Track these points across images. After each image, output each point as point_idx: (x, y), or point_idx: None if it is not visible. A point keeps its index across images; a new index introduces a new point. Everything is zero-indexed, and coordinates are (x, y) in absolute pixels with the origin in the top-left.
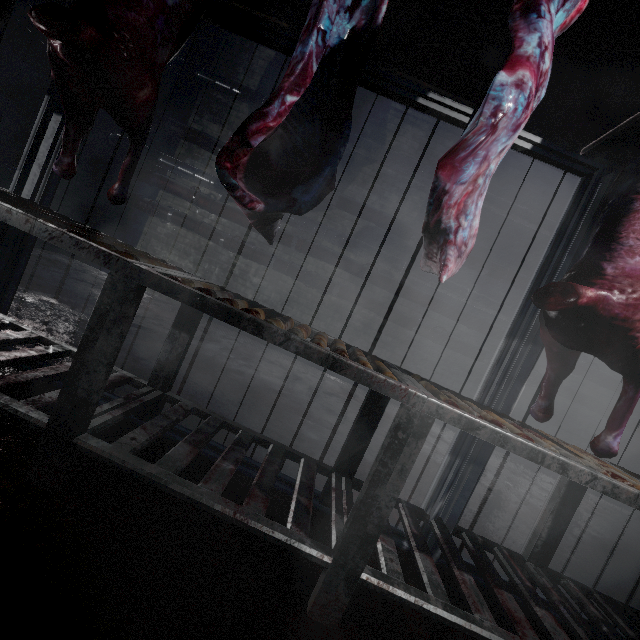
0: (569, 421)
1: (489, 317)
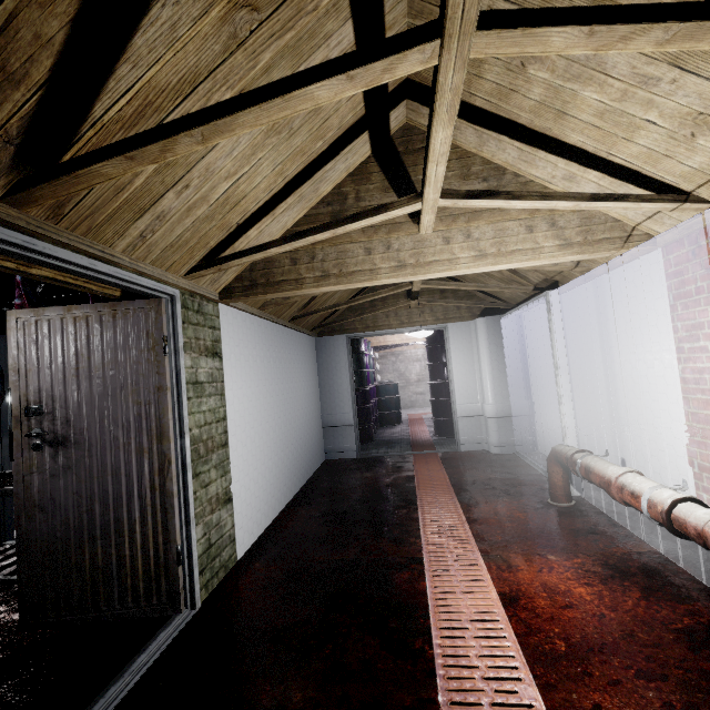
0: None
1: None
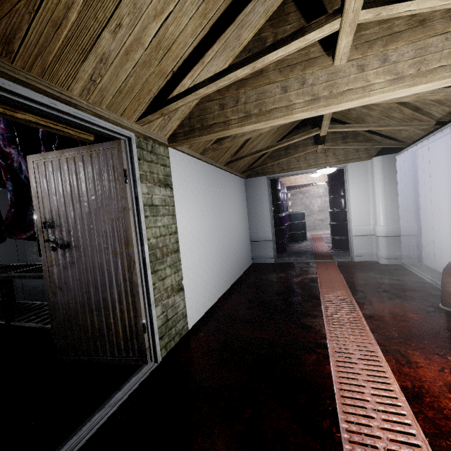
0: None
1: None
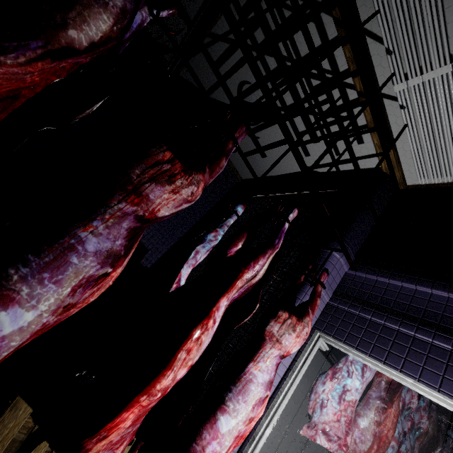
0: (307, 442)
1: (300, 396)
